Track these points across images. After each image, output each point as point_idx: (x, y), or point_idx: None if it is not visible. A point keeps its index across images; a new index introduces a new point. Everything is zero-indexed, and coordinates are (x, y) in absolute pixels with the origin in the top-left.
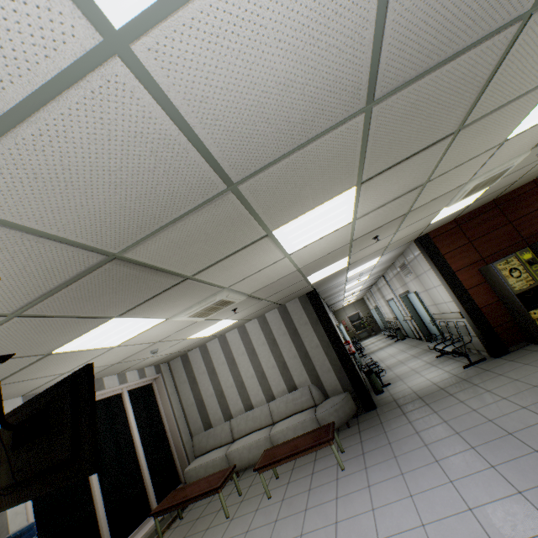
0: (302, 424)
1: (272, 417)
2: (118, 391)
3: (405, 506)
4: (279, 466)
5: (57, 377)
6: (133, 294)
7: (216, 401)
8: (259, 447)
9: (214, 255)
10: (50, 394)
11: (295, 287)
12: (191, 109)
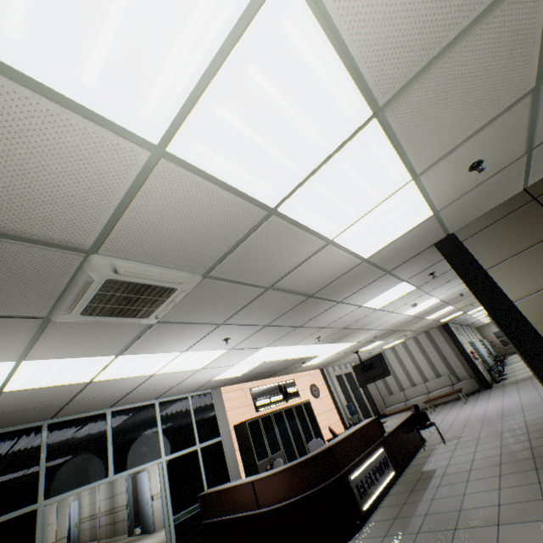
0: (445, 391)
1: (428, 389)
2: (350, 370)
3: (484, 404)
4: (435, 409)
5: (344, 360)
6: (386, 335)
7: (393, 381)
8: (422, 401)
9: (408, 325)
10: (371, 359)
11: (433, 324)
12: (415, 315)
